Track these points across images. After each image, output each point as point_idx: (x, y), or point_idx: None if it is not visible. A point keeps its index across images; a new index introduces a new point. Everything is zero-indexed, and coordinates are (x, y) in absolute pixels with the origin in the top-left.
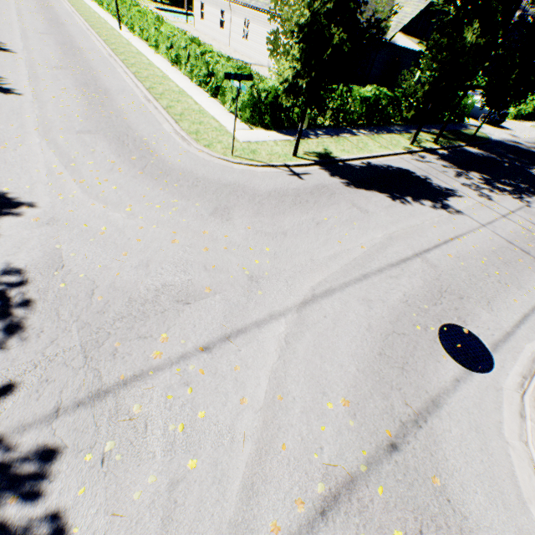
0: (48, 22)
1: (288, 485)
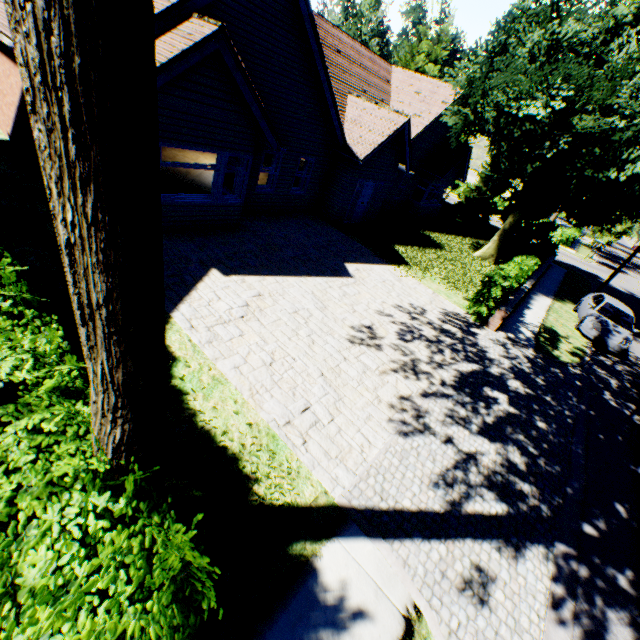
0: None
1: None
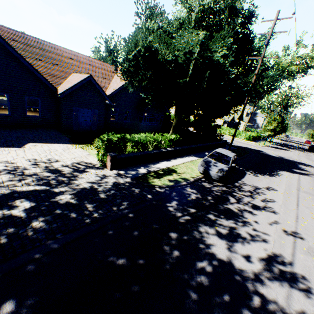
0: None
1: None
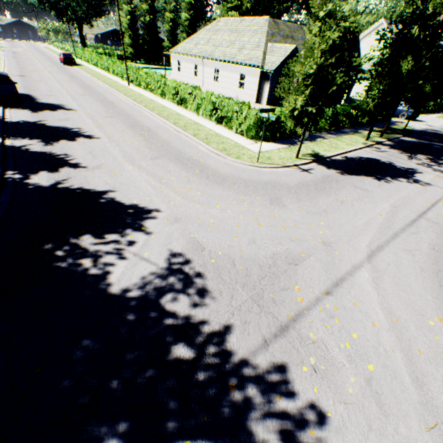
0: (81, 87)
1: (439, 376)
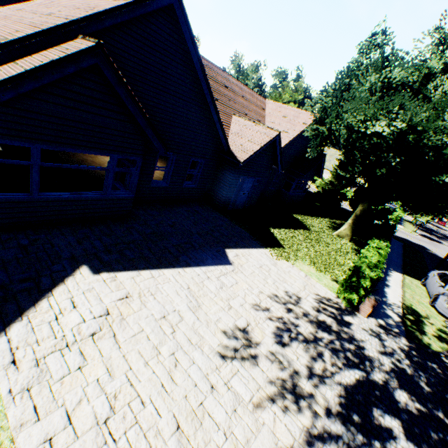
0: None
1: None
